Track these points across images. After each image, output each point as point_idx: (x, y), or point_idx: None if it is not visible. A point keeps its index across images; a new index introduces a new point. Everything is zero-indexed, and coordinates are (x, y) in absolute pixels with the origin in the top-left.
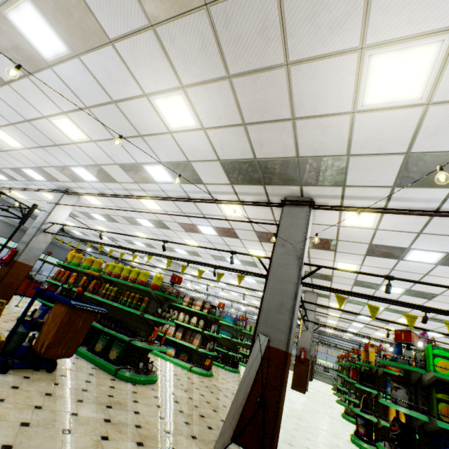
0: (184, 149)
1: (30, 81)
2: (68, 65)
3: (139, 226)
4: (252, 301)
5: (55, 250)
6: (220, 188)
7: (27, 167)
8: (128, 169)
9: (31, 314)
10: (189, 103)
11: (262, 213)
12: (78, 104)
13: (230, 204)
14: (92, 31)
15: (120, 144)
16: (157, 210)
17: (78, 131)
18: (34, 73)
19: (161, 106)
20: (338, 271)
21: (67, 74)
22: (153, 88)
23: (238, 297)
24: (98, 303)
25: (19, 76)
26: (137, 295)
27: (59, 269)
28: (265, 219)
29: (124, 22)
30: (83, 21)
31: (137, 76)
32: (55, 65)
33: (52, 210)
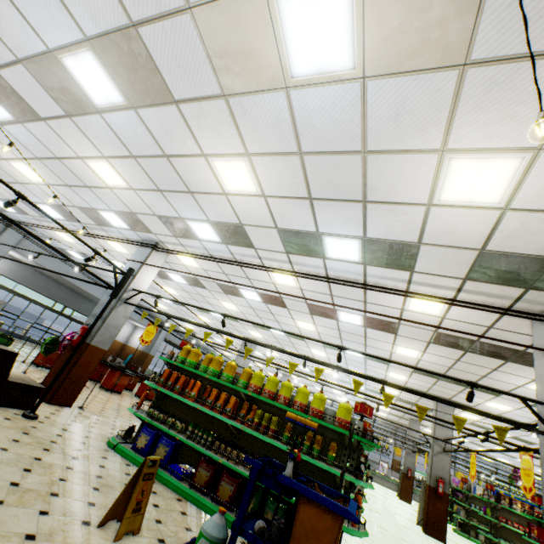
0: (430, 228)
1: (225, 104)
2: (327, 90)
3: (237, 297)
4: (332, 390)
5: (85, 305)
6: (437, 280)
7: (111, 210)
8: (289, 236)
9: (125, 436)
10: (523, 172)
11: (476, 316)
12: (287, 147)
13: (447, 304)
14: (440, 43)
15: (310, 206)
16: (288, 285)
17: (249, 181)
18: (243, 94)
19: (456, 170)
20: (526, 389)
21: (311, 103)
22: (473, 142)
23: (315, 383)
24: (237, 432)
25: (209, 94)
26: (318, 435)
27: (168, 370)
28: (473, 323)
29: (538, 34)
30: (440, 24)
31: (458, 121)
32: (299, 87)
33: (136, 272)
